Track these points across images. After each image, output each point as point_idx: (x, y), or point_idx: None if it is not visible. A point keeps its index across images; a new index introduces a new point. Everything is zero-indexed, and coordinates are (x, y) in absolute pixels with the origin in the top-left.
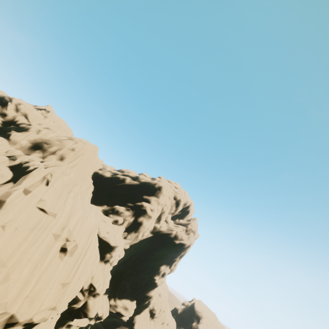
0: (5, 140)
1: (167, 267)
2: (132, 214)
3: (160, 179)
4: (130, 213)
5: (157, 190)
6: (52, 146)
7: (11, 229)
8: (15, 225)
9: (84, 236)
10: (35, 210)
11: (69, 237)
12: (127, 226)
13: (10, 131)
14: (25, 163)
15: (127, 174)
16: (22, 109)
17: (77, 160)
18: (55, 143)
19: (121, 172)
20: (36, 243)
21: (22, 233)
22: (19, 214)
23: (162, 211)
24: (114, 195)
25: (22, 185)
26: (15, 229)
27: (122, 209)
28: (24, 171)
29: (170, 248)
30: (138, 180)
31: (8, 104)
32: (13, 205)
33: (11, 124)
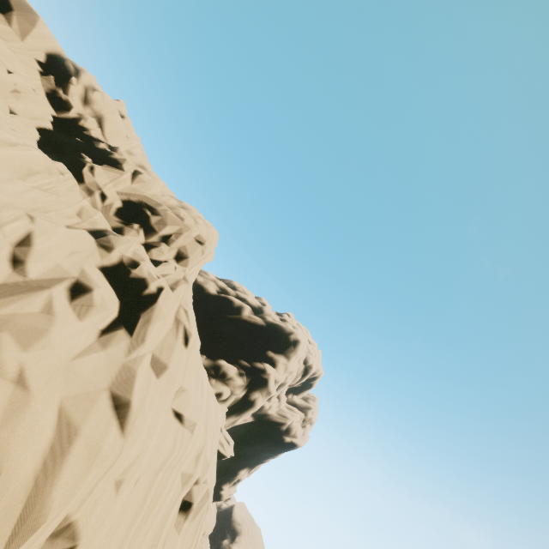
0: (73, 178)
1: (248, 470)
2: (246, 383)
3: (290, 319)
4: (244, 382)
5: (290, 345)
6: (163, 222)
7: (129, 484)
8: (138, 472)
9: (213, 462)
10: (168, 419)
11: (202, 476)
12: (230, 404)
13: (77, 154)
14: (131, 265)
15: (243, 296)
16: (96, 102)
17: (200, 264)
18: (167, 214)
19: (232, 288)
20: (155, 507)
21: (141, 486)
22: (148, 436)
23: (283, 382)
24: (218, 336)
25: (148, 345)
26: (135, 482)
27: (232, 373)
28: (138, 293)
29: (271, 445)
30: (261, 316)
31: (71, 79)
32: (144, 416)
33: (68, 130)
